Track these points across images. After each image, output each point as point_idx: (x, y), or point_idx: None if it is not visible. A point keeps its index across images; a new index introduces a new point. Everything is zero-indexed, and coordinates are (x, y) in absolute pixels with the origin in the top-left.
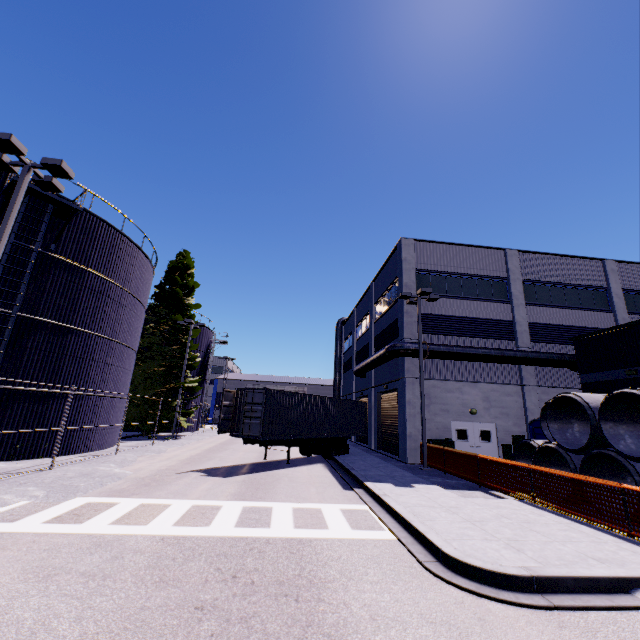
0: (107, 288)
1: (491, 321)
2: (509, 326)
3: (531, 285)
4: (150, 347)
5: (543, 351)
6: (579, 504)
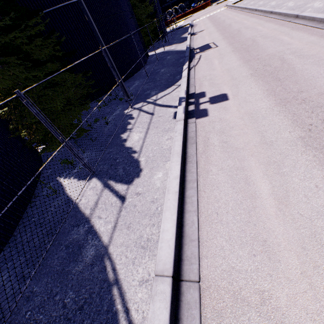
0: None
1: None
2: None
3: None
4: None
5: None
6: (181, 18)
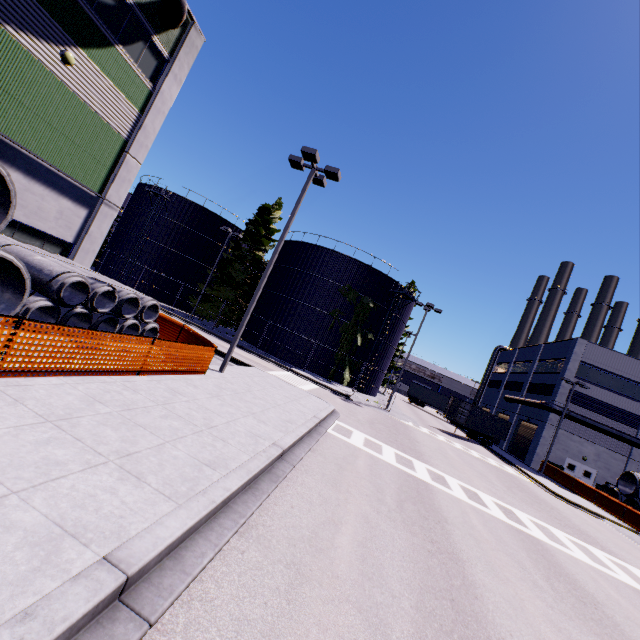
0: (402, 326)
1: (624, 411)
2: (637, 419)
3: None
4: None
5: None
6: (609, 508)
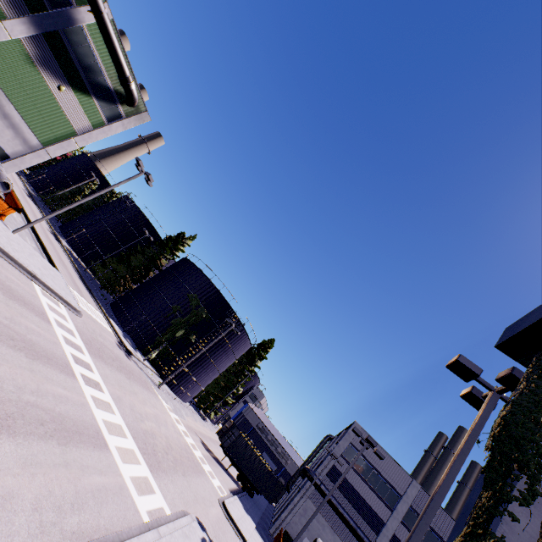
0: (229, 350)
1: (371, 509)
2: (380, 523)
3: (416, 515)
4: (228, 370)
5: None
6: None
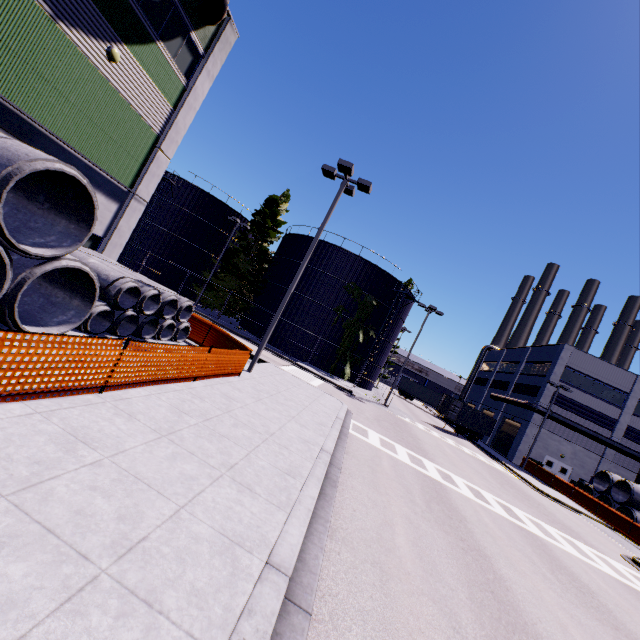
0: (401, 324)
1: (601, 414)
2: (612, 422)
3: None
4: None
5: (628, 445)
6: (585, 503)
